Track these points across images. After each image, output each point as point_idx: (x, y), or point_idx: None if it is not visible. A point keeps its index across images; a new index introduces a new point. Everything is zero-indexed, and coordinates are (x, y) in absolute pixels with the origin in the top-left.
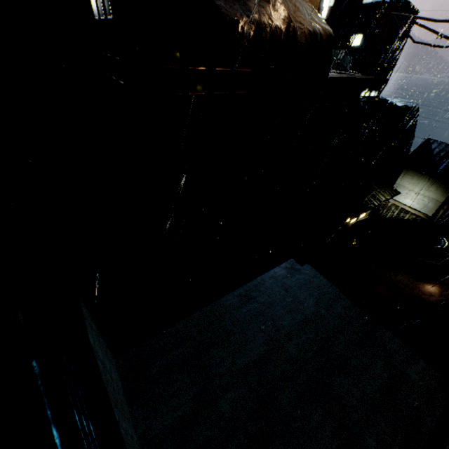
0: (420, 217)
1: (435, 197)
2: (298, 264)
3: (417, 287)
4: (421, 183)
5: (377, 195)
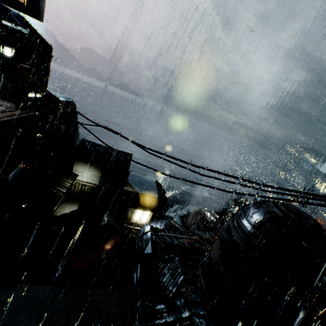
0: (94, 186)
1: (97, 174)
2: (8, 292)
3: (101, 255)
4: (88, 168)
5: (63, 183)
